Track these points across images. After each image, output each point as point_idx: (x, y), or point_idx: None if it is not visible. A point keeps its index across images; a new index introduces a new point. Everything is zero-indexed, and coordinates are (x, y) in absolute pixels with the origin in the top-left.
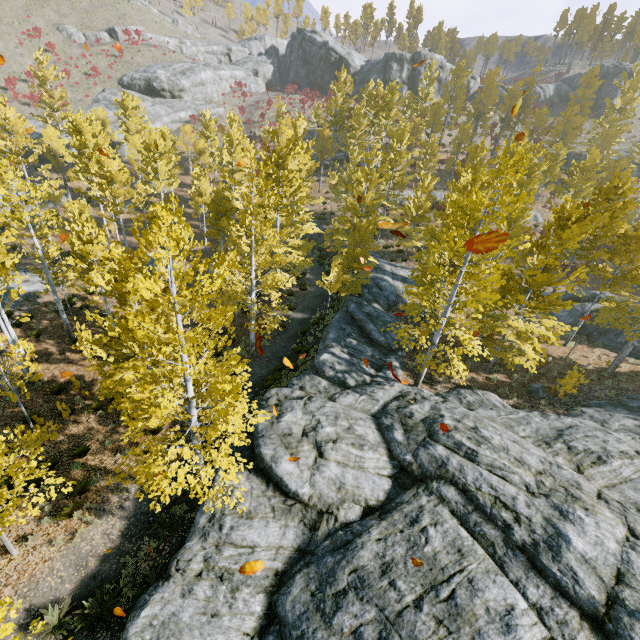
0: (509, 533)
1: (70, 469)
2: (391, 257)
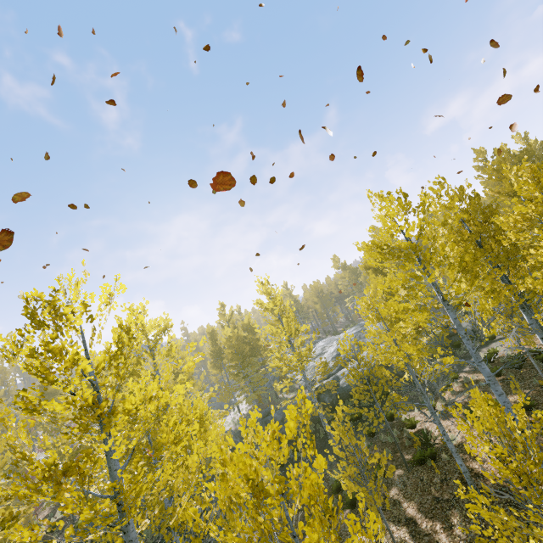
0: (361, 334)
1: (506, 372)
2: (60, 536)
